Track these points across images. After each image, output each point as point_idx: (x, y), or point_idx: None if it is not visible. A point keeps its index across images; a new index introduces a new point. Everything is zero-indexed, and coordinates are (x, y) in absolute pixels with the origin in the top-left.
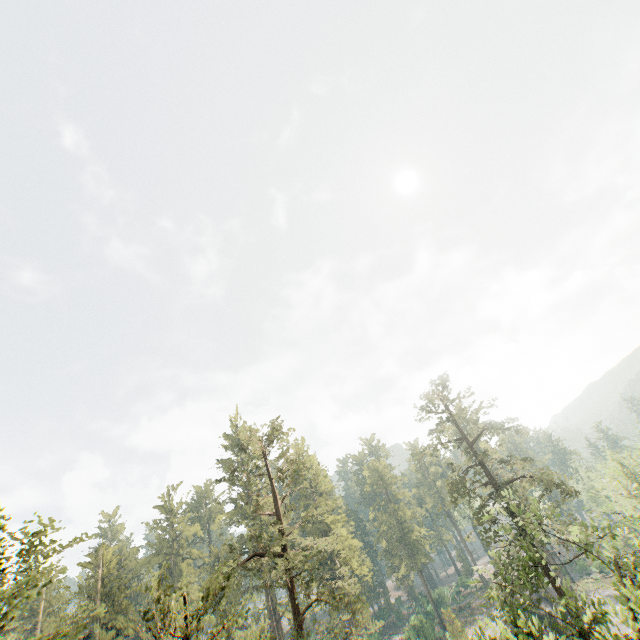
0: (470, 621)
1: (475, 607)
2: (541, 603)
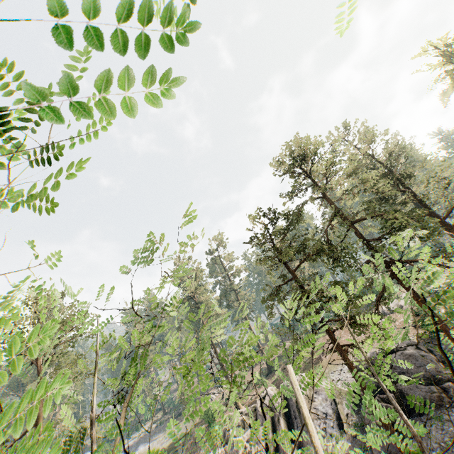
0: None
1: None
2: None
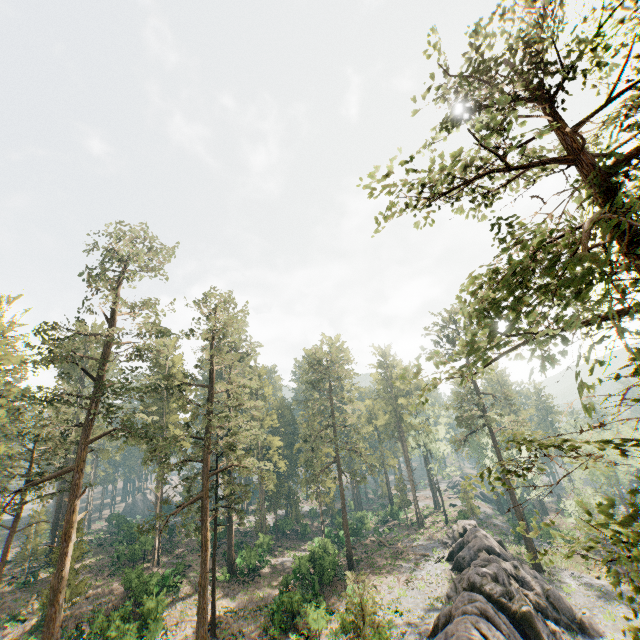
0: (389, 567)
1: (400, 548)
2: (512, 590)
